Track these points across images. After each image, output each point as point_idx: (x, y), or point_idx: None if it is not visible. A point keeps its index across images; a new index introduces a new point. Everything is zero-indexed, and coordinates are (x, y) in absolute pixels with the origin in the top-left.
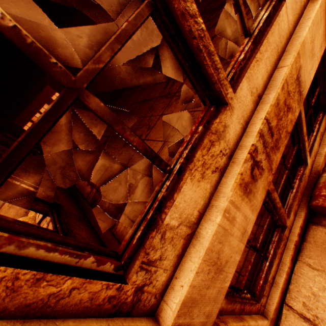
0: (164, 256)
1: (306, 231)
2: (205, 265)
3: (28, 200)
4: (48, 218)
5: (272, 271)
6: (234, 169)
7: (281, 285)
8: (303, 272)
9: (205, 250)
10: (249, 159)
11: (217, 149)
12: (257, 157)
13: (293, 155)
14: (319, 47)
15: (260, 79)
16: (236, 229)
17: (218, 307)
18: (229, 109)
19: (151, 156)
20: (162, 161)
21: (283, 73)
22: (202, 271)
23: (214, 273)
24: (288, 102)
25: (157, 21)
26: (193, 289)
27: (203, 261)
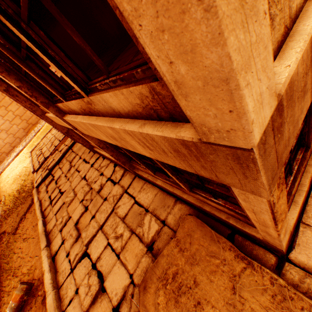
0: (273, 25)
1: None
2: (305, 61)
3: (68, 61)
4: (46, 182)
5: (295, 187)
6: None
7: (301, 203)
8: None
9: (310, 37)
10: None
11: None
12: None
13: None
14: None
15: None
16: None
17: (291, 145)
18: None
19: None
20: None
21: None
22: (302, 64)
23: (302, 89)
24: None
25: None
26: (296, 76)
27: (306, 50)
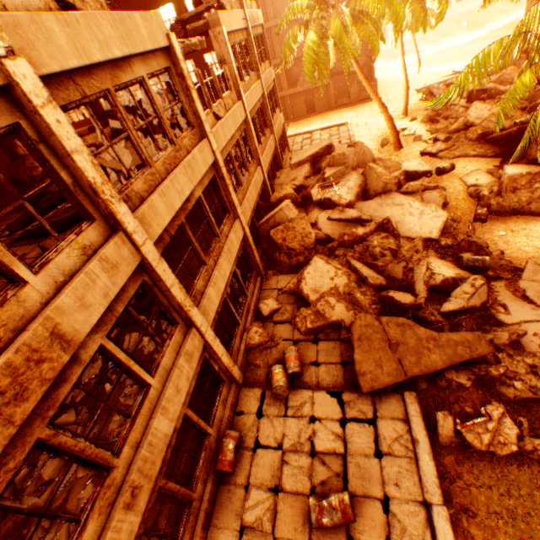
0: None
1: (217, 492)
2: None
3: None
4: None
5: None
6: (121, 498)
7: None
8: (213, 535)
9: None
10: (130, 488)
11: (110, 493)
12: (137, 482)
13: (192, 437)
14: (187, 379)
15: (138, 434)
16: (124, 534)
17: None
18: (117, 468)
19: (72, 519)
20: (77, 518)
21: (153, 423)
22: None
23: None
24: (161, 433)
25: (77, 462)
26: None
27: None
